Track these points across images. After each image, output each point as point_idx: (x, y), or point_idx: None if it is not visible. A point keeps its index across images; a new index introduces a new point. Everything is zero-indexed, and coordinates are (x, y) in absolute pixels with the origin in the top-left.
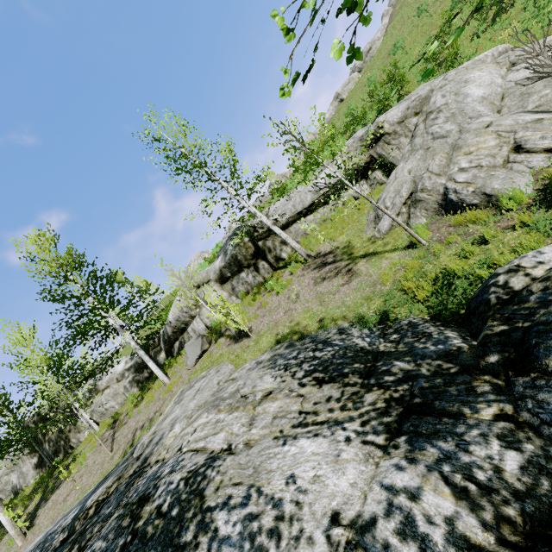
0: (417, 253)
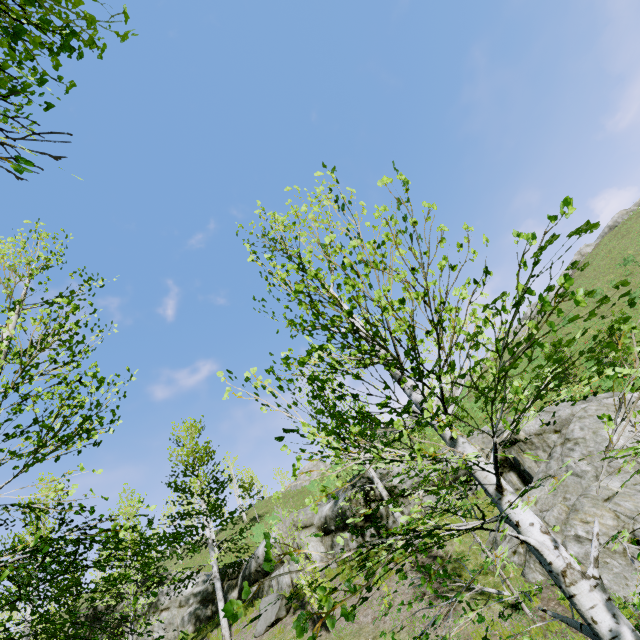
0: (515, 623)
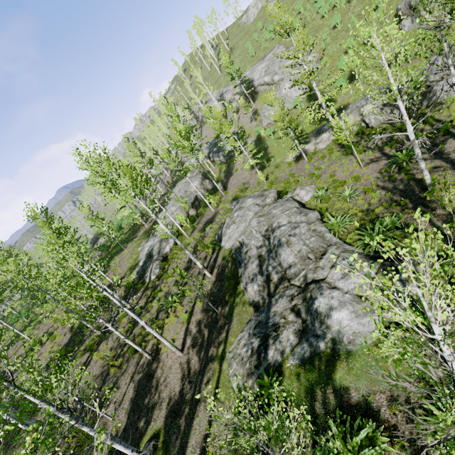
0: (254, 127)
